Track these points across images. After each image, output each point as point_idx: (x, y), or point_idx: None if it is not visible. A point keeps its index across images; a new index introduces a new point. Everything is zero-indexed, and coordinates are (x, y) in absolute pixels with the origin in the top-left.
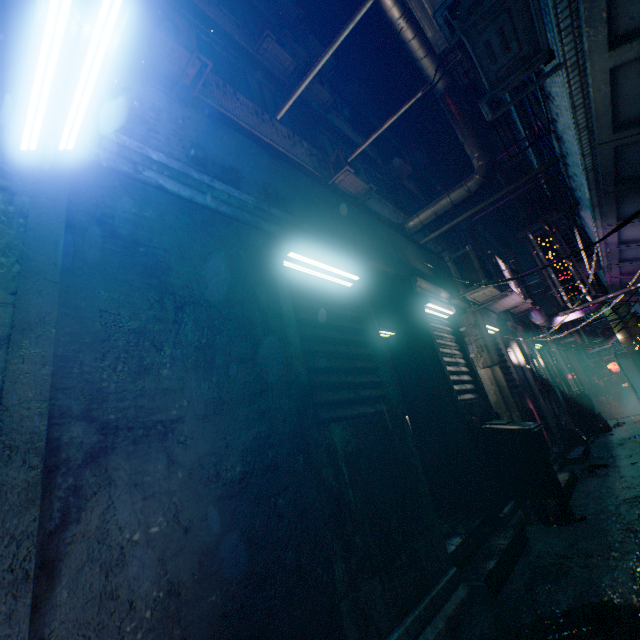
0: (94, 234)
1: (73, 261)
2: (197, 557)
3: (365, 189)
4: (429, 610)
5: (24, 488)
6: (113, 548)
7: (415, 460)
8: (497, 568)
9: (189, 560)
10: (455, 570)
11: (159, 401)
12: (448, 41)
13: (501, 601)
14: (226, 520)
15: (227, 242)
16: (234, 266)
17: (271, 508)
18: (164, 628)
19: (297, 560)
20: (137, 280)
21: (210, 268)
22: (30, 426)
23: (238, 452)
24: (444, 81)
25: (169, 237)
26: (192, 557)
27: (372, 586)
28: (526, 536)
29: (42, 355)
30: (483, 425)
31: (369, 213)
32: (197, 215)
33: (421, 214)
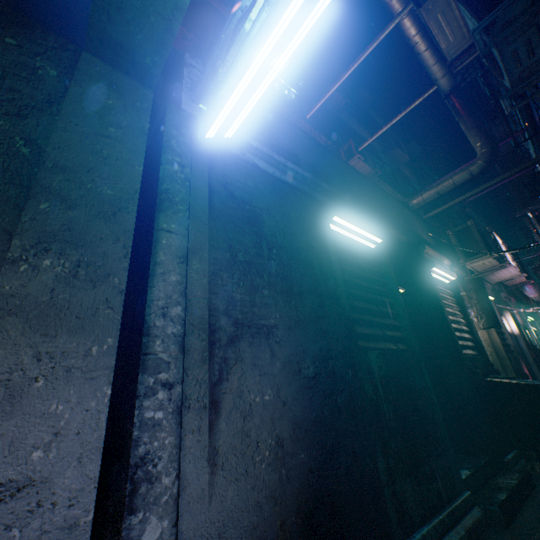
0: (222, 195)
1: (213, 211)
2: (291, 424)
3: (371, 173)
4: (450, 518)
5: (200, 351)
6: (246, 403)
7: (431, 394)
8: (509, 500)
9: (287, 425)
10: (469, 493)
11: (263, 311)
12: (481, 52)
13: (515, 527)
14: (306, 403)
15: (294, 206)
16: (299, 224)
17: (333, 403)
18: (276, 466)
19: (352, 447)
20: (246, 227)
21: (285, 223)
22: (200, 313)
23: (310, 357)
24: (450, 83)
25: (261, 200)
26: (288, 423)
27: (405, 484)
28: (532, 482)
29: (203, 270)
30: (485, 378)
31: (383, 191)
32: (276, 186)
33: (424, 194)
